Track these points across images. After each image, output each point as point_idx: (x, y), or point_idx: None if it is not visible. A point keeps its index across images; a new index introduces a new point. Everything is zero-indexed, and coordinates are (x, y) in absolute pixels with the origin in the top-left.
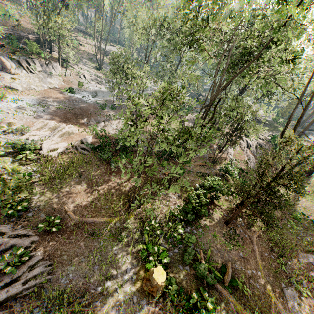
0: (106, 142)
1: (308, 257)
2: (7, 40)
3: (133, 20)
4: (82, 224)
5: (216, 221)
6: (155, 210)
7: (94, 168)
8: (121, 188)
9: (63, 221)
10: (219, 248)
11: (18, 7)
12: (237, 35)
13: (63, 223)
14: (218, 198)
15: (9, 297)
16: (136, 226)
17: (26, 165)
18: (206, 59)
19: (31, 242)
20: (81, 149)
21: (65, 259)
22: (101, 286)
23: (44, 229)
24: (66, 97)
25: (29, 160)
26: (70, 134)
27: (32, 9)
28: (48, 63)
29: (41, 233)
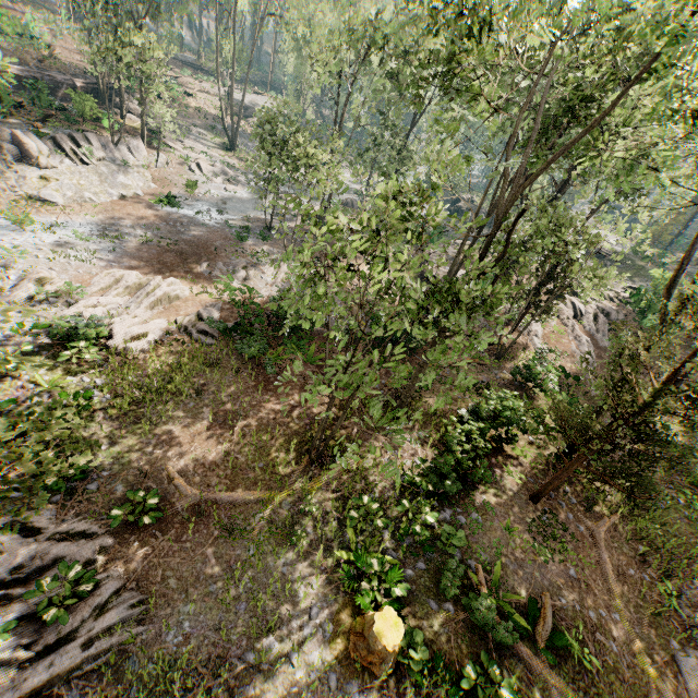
0: (252, 316)
1: None
2: (27, 94)
3: (304, 32)
4: (207, 507)
5: (510, 494)
6: (370, 471)
7: (228, 376)
8: (291, 420)
9: (164, 499)
10: (520, 558)
11: (49, 16)
12: (561, 55)
13: (166, 506)
14: (512, 440)
15: (53, 677)
16: (327, 509)
17: (80, 374)
18: (484, 116)
19: (98, 549)
20: (199, 335)
21: (172, 587)
22: (256, 650)
23: (125, 519)
24: (162, 217)
25: (86, 363)
26: (174, 299)
27: (78, 20)
28: (119, 139)
29: (118, 528)
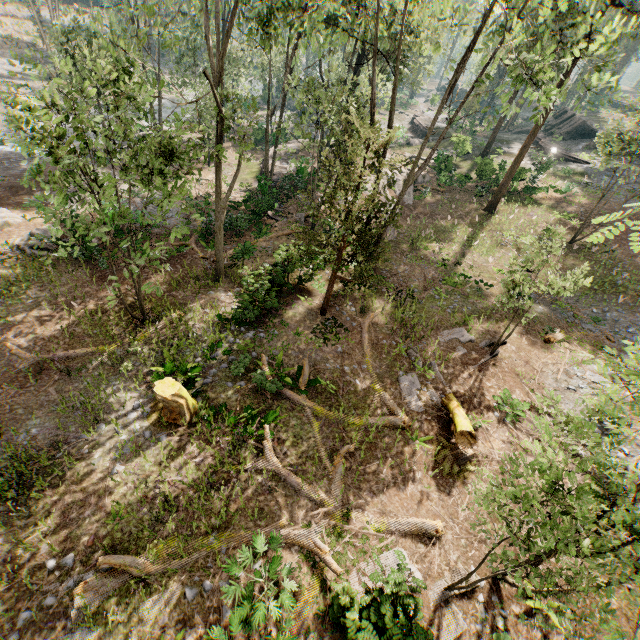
0: None
1: (455, 333)
2: None
3: None
4: (48, 364)
5: (305, 314)
6: (192, 320)
7: (66, 277)
8: (125, 299)
9: (9, 366)
10: (303, 349)
11: None
12: None
13: (11, 369)
14: (309, 279)
15: None
16: (153, 348)
17: None
18: None
19: None
20: (32, 250)
21: (21, 413)
22: (90, 432)
23: None
24: None
25: None
26: (5, 226)
27: None
28: None
29: None
